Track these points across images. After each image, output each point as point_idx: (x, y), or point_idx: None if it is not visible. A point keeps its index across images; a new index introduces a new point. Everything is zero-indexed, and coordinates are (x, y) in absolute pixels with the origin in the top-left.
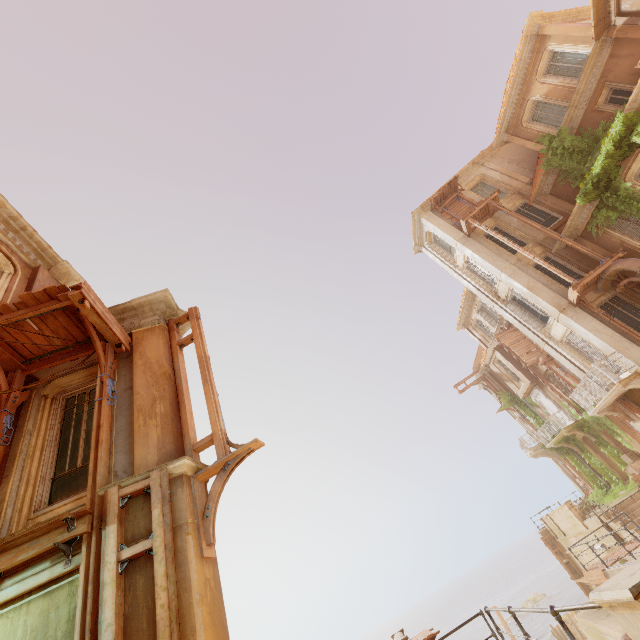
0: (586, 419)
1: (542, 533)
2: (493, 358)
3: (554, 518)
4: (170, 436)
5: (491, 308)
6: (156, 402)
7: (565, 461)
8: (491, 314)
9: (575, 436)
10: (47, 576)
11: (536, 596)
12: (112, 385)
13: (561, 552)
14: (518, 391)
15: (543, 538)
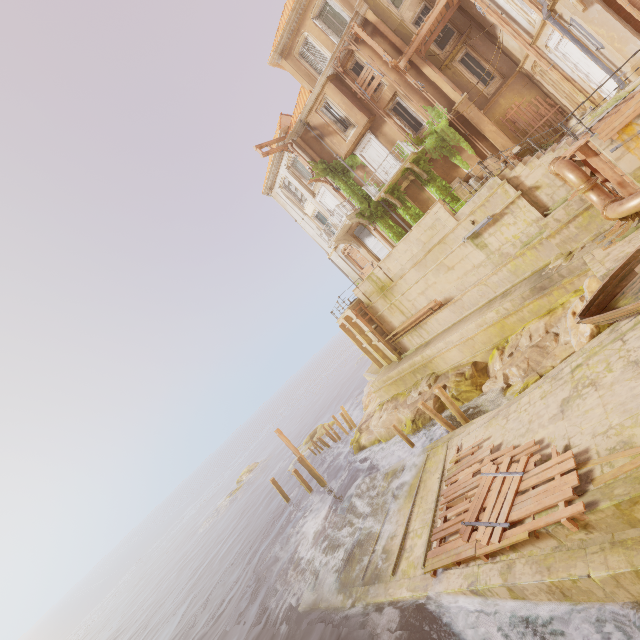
0: (428, 147)
1: (352, 307)
2: (320, 99)
3: (388, 263)
4: None
5: (341, 3)
6: None
7: (375, 230)
8: (331, 26)
9: (400, 187)
10: None
11: (250, 467)
12: None
13: (369, 320)
14: (343, 145)
15: (355, 310)
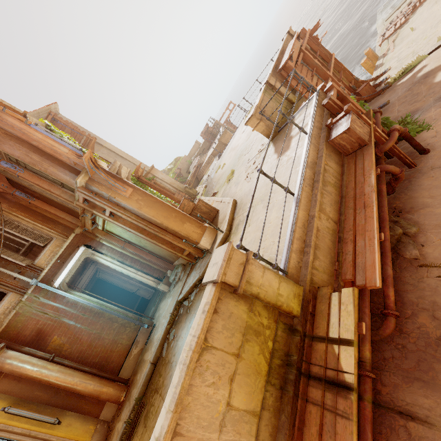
0: None
1: None
2: None
3: None
4: (60, 168)
5: None
6: (30, 156)
7: None
8: None
9: None
10: (102, 219)
11: None
12: (7, 165)
13: None
14: None
15: None
